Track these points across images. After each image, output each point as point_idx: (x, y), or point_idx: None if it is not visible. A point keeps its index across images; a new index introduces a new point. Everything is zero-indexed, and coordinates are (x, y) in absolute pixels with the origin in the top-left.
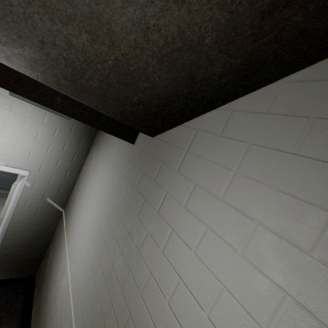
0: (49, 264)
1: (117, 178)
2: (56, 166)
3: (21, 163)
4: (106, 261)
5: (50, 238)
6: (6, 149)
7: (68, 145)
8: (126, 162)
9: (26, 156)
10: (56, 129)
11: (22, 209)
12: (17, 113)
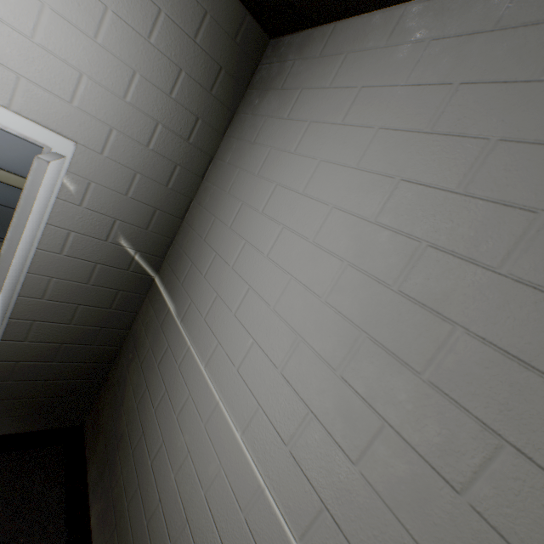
0: (132, 405)
1: (494, 111)
2: (148, 146)
3: (50, 109)
4: None
5: (120, 341)
6: (2, 44)
7: (185, 85)
8: None
9: (66, 86)
10: (158, 13)
11: (54, 261)
12: None
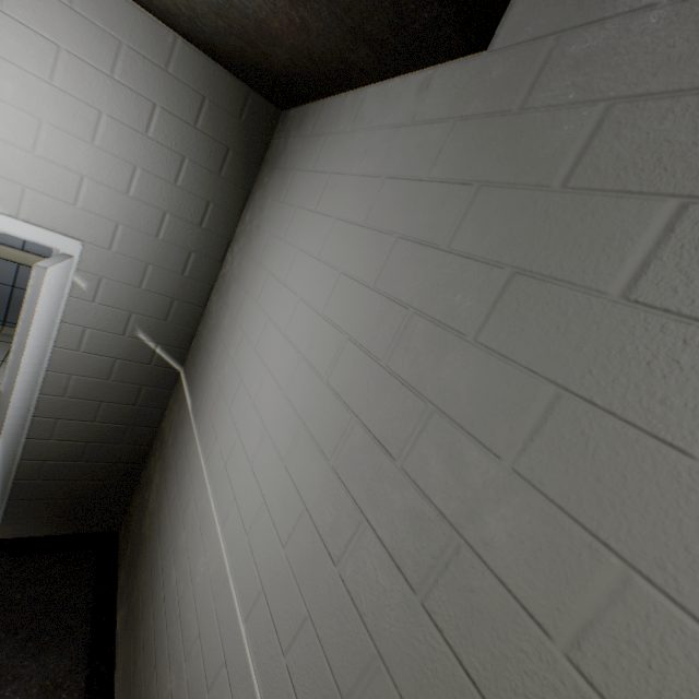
0: (154, 506)
1: (399, 208)
2: (158, 236)
3: (56, 213)
4: (406, 512)
5: (150, 440)
6: (7, 161)
7: (191, 171)
8: (447, 133)
9: (69, 190)
10: (154, 108)
11: (72, 358)
12: (26, 28)
